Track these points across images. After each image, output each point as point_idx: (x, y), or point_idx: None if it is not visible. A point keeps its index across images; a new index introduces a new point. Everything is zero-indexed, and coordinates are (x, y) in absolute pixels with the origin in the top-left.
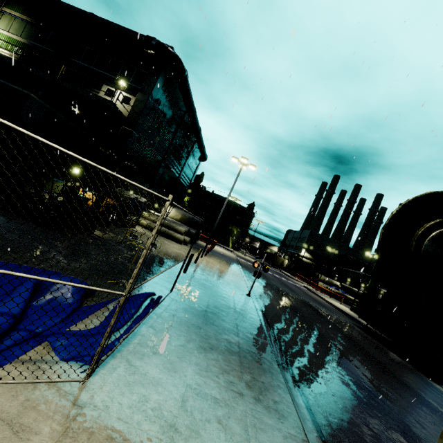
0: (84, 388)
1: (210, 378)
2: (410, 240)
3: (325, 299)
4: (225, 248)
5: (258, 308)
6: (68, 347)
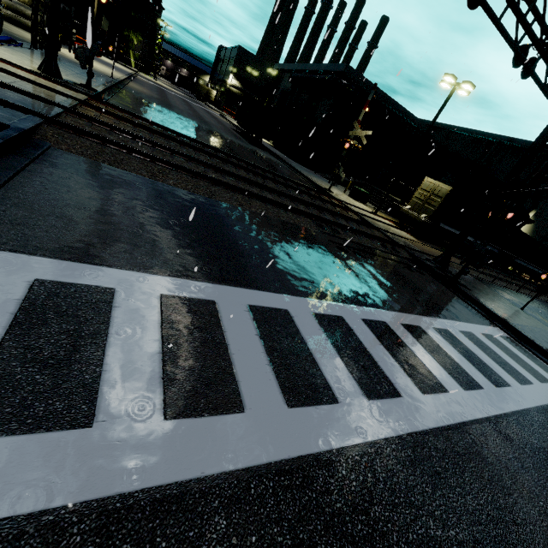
0: None
1: None
2: None
3: (230, 121)
4: (124, 66)
5: (114, 81)
6: None
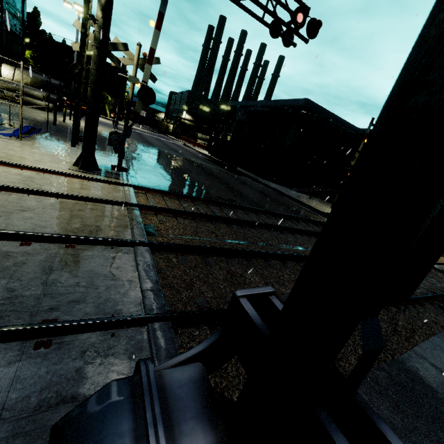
0: (21, 142)
1: (77, 149)
2: (73, 72)
3: (196, 149)
4: (102, 117)
5: None
6: (5, 135)
